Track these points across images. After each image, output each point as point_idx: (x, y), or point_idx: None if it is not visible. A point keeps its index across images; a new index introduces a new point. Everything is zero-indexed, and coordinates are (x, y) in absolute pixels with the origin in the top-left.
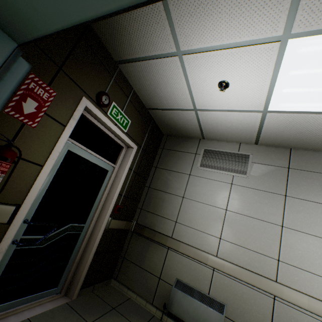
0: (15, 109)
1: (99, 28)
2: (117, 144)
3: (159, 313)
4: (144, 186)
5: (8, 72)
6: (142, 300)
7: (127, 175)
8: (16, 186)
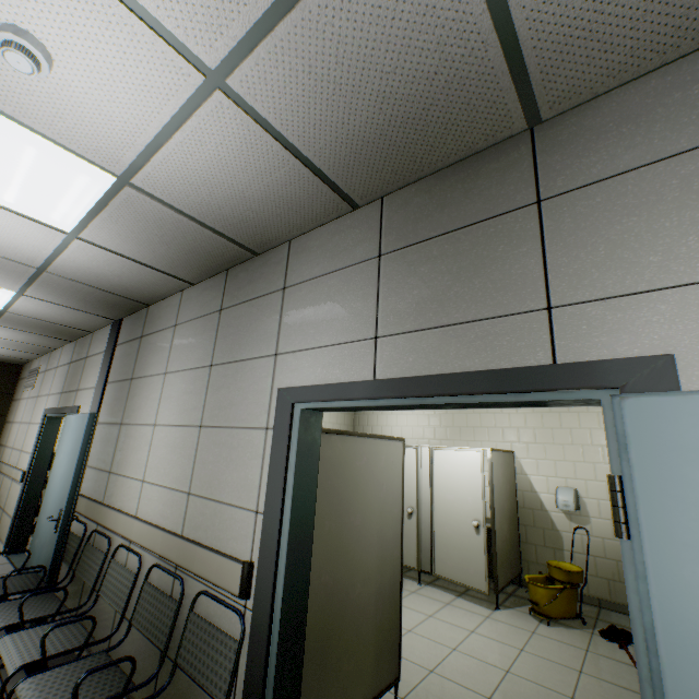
0: None
1: None
2: None
3: None
4: (3, 423)
5: None
6: None
7: None
8: None
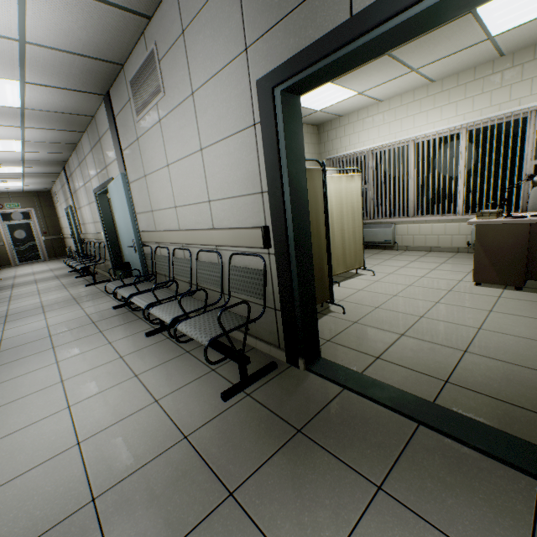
0: None
1: None
2: (26, 212)
3: None
4: (58, 219)
5: None
6: None
7: (39, 220)
8: None
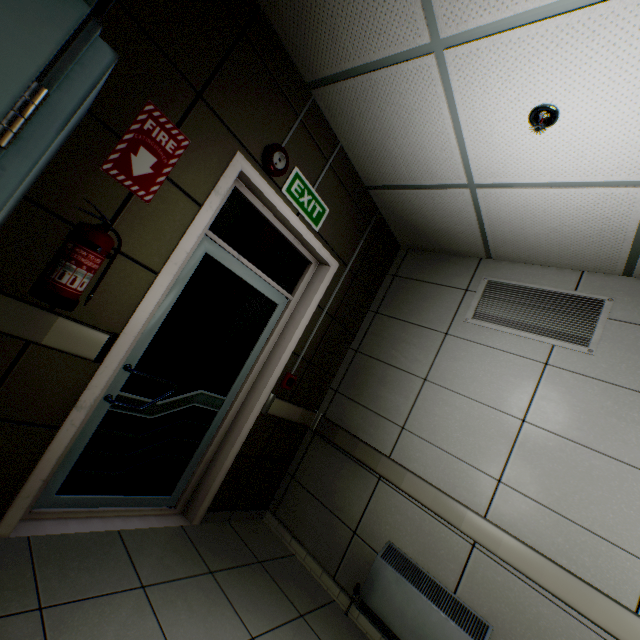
0: (119, 167)
1: (276, 14)
2: (300, 255)
3: (344, 599)
4: (346, 348)
5: (77, 65)
6: (315, 565)
7: (313, 319)
8: (113, 301)
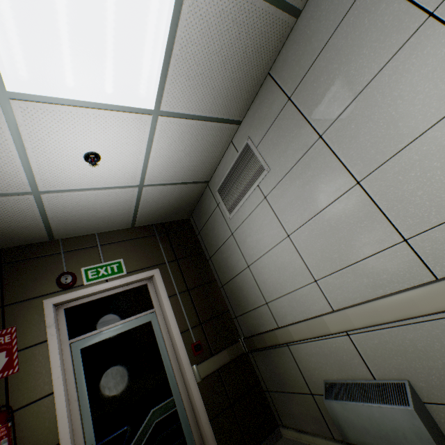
0: None
1: (5, 244)
2: (137, 287)
3: None
4: (218, 290)
5: None
6: (321, 440)
7: (175, 305)
8: (42, 431)
